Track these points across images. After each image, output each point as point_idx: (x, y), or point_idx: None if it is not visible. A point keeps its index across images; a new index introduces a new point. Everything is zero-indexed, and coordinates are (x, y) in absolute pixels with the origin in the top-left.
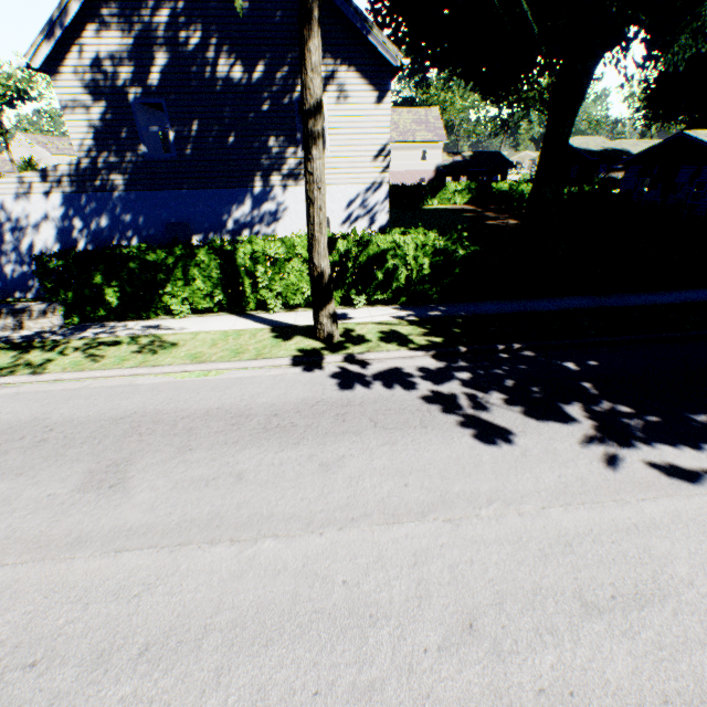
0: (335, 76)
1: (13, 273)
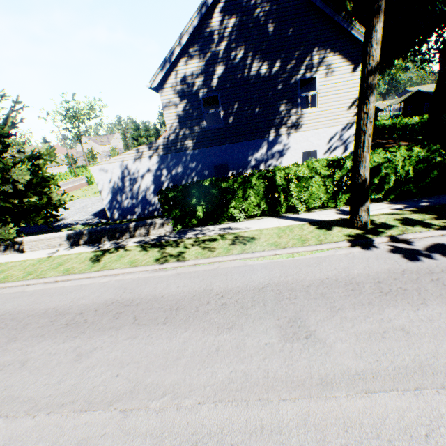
0: (324, 60)
1: (127, 204)
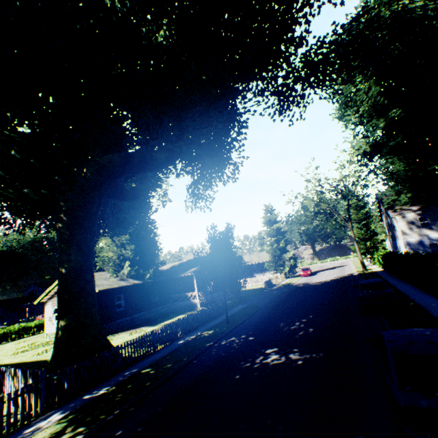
0: (393, 219)
1: None
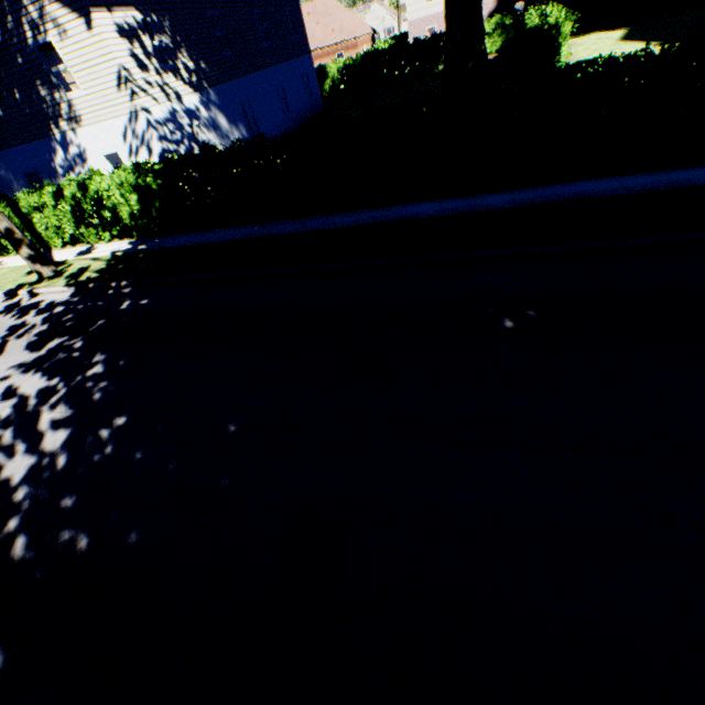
0: (46, 13)
1: None
